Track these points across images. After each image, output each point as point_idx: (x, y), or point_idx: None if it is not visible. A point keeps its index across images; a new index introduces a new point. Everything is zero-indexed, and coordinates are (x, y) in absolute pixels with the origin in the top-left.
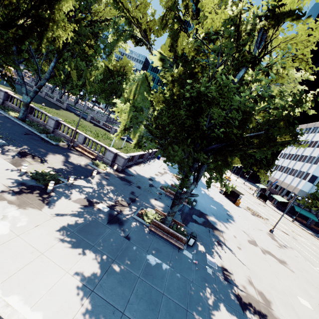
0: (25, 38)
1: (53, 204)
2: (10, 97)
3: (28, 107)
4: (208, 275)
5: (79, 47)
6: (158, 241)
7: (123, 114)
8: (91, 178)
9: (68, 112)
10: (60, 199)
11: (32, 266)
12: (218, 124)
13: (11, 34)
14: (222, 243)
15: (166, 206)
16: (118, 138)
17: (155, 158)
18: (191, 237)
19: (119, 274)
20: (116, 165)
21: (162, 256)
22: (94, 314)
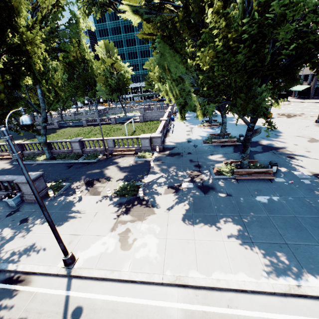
0: (16, 80)
1: (156, 205)
2: (24, 146)
3: (48, 145)
4: (309, 186)
5: (51, 56)
6: (250, 184)
7: (171, 94)
8: (153, 169)
9: (64, 129)
10: (155, 198)
11: (200, 251)
12: (285, 44)
13: (1, 85)
14: (293, 156)
15: (224, 154)
16: (183, 119)
17: (170, 121)
18: (272, 165)
19: (254, 222)
20: (157, 147)
21: (265, 193)
22: (271, 254)
